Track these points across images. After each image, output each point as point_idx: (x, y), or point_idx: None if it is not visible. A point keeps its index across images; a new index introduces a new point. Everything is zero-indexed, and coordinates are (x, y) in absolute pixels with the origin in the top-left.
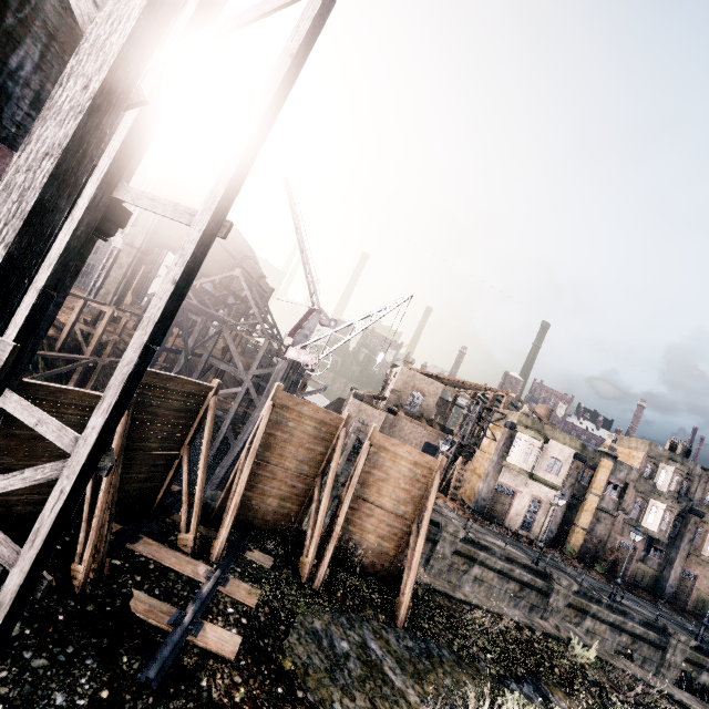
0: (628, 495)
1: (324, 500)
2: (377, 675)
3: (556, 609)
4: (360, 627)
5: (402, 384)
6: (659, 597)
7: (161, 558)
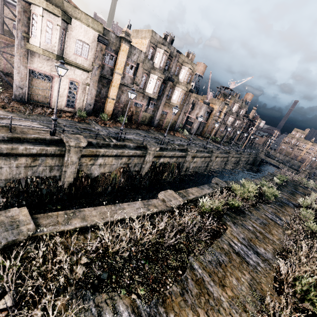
0: (139, 73)
1: None
2: None
3: (72, 163)
4: None
5: None
6: (152, 126)
7: None
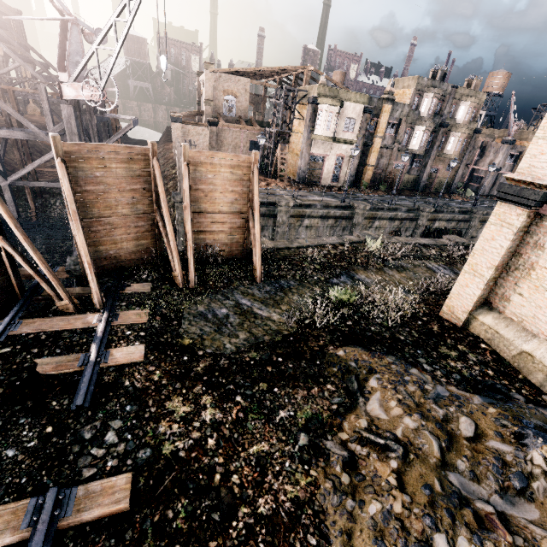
0: (401, 129)
1: (167, 228)
2: (250, 317)
3: (358, 224)
4: (232, 295)
5: (213, 92)
6: (416, 191)
7: (49, 328)
